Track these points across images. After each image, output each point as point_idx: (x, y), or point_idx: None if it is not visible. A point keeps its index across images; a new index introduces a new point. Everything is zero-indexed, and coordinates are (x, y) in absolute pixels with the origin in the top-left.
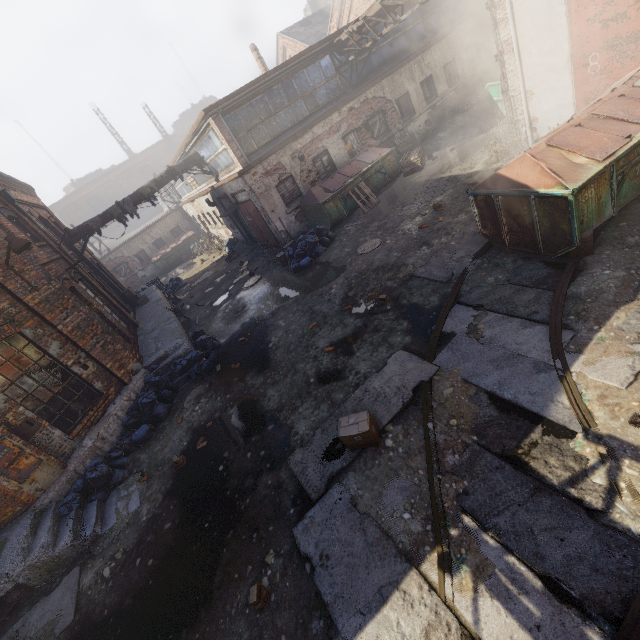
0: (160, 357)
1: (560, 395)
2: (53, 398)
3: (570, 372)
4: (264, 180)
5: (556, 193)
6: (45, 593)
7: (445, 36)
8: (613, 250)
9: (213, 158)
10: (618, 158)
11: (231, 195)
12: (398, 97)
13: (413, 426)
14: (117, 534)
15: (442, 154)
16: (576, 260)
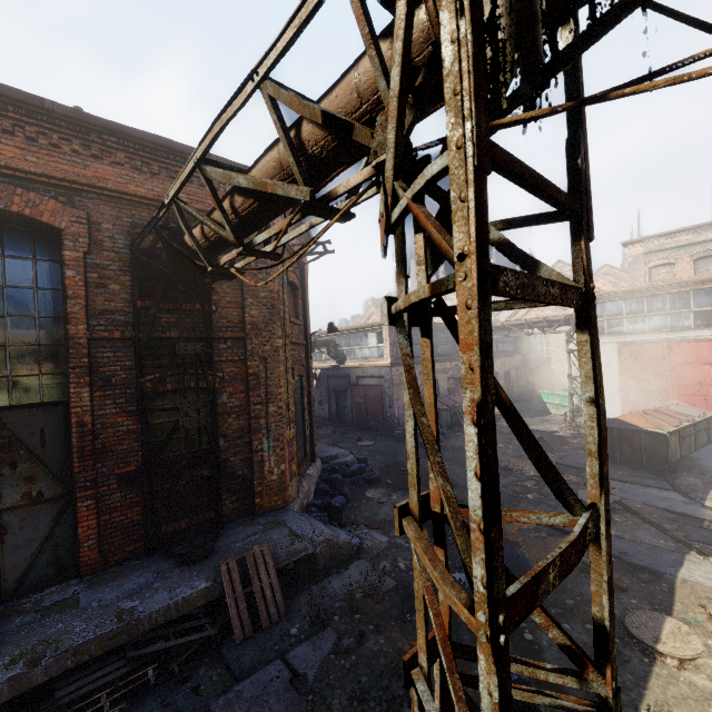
0: (332, 455)
1: (707, 511)
2: (296, 435)
3: (706, 505)
4: (400, 377)
5: (659, 431)
6: (325, 576)
7: (507, 356)
8: (688, 473)
9: (353, 348)
10: (681, 428)
11: (356, 377)
12: None
13: (628, 515)
14: (380, 551)
15: None
16: (669, 473)
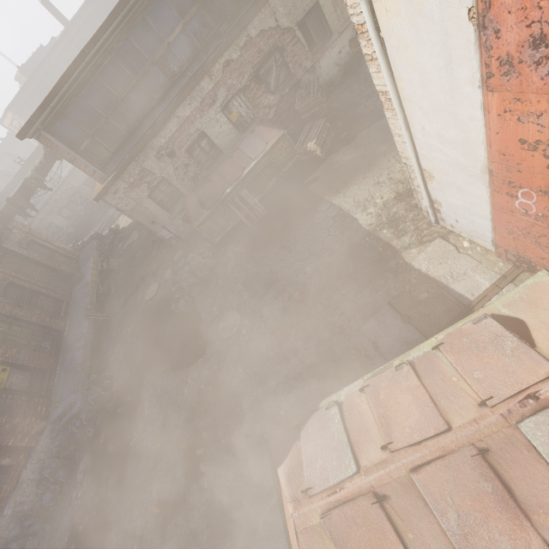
0: (60, 415)
1: None
2: None
3: None
4: (130, 194)
5: None
6: None
7: None
8: None
9: None
10: None
11: None
12: (301, 17)
13: None
14: None
15: (353, 130)
16: None
